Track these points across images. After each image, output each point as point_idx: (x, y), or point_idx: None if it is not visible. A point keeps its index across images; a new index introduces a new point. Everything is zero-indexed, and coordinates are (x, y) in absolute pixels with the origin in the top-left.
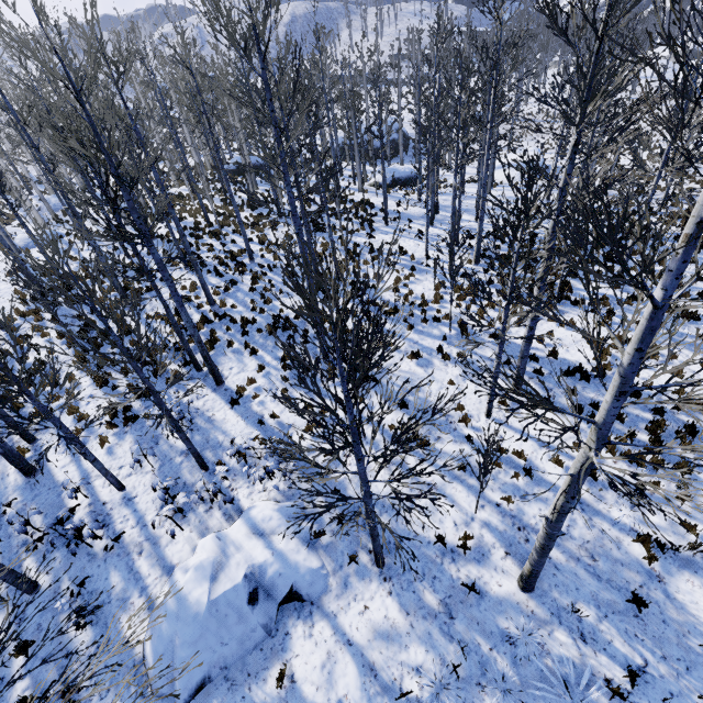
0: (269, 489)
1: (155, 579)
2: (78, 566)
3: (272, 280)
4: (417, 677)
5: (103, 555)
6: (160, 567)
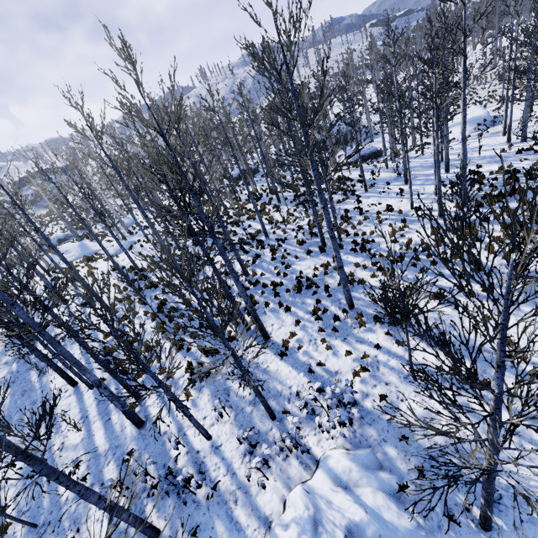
0: (335, 436)
1: (254, 530)
2: (187, 513)
3: (286, 249)
4: None
5: (206, 502)
6: (256, 517)
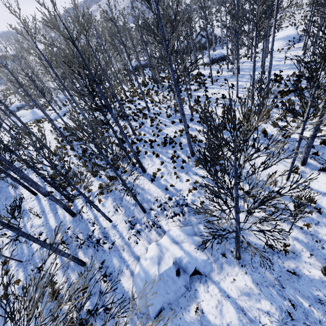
0: (175, 221)
1: (131, 262)
2: (99, 255)
3: (160, 120)
4: (268, 316)
5: (108, 250)
6: (133, 256)
